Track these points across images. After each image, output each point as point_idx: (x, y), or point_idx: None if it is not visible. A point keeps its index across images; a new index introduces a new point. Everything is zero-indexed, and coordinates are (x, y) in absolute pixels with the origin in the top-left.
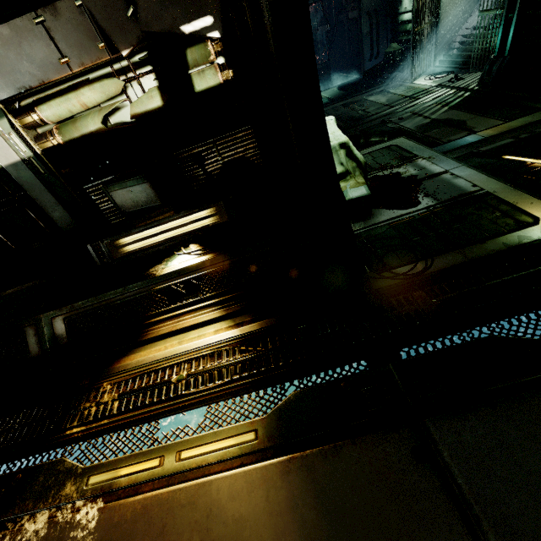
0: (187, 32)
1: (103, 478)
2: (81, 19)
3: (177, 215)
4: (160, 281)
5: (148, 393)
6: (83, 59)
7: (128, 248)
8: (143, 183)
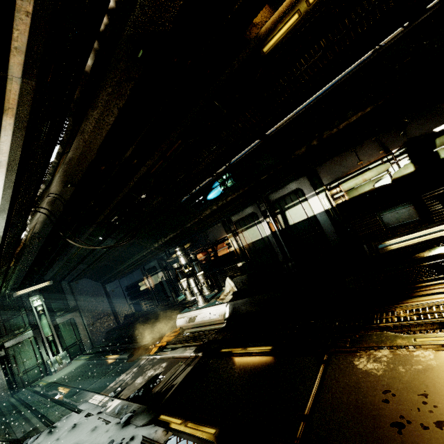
0: (437, 131)
1: (428, 339)
2: (373, 144)
3: (433, 224)
4: (427, 260)
5: (442, 313)
6: (369, 160)
7: (391, 247)
8: (407, 206)
